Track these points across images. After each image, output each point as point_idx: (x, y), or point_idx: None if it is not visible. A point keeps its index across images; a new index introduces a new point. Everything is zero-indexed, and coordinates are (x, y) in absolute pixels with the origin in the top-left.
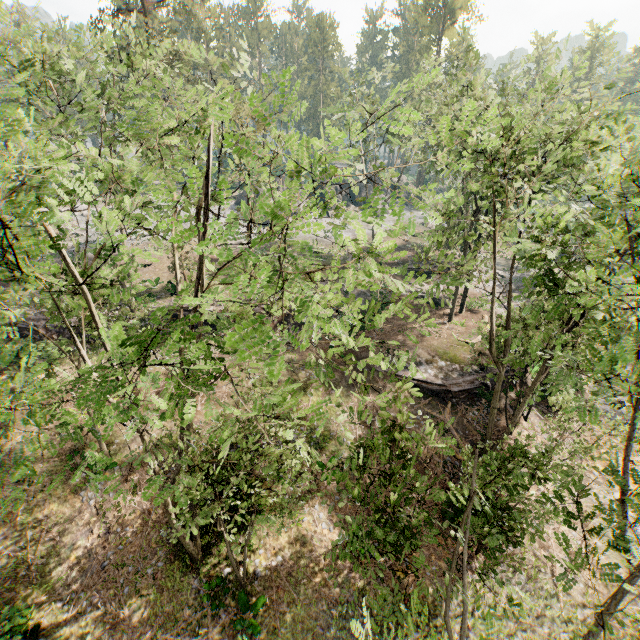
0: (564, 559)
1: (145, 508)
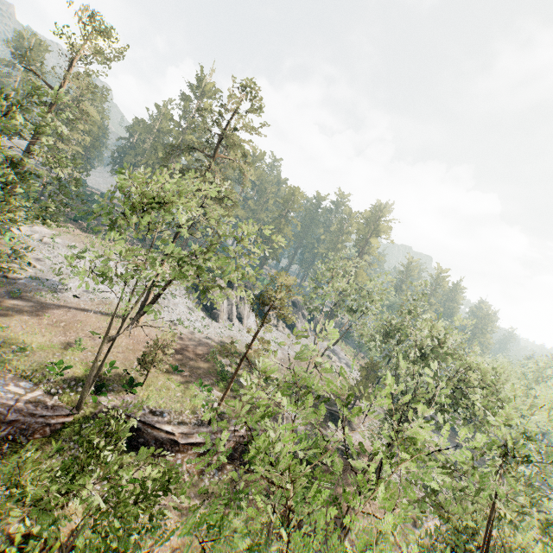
0: None
1: None
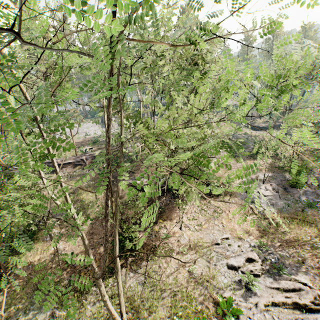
0: (174, 268)
1: None
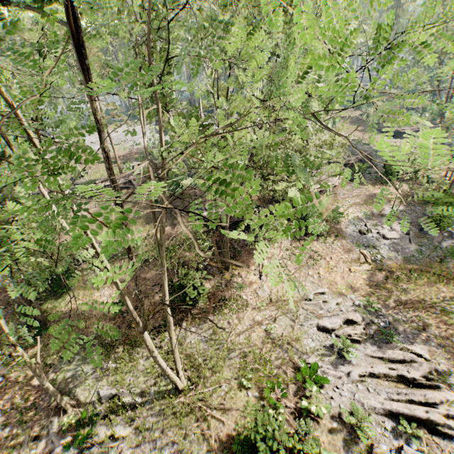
0: (247, 325)
1: None
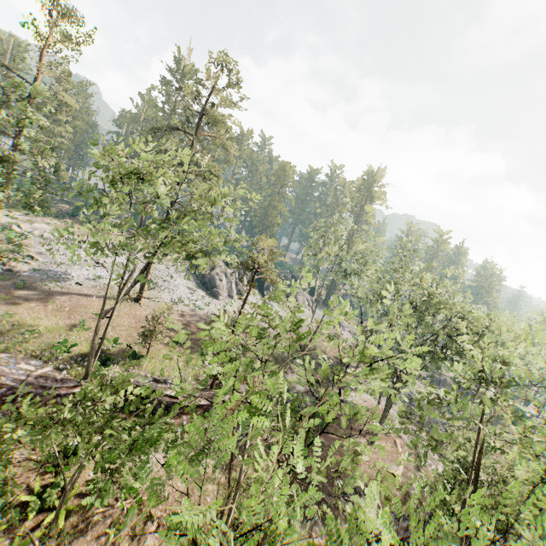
0: None
1: None
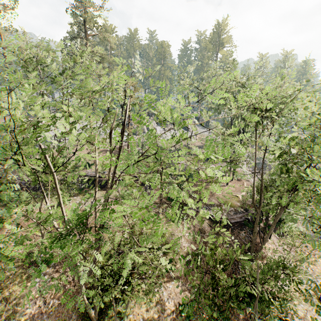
0: None
1: (66, 288)
